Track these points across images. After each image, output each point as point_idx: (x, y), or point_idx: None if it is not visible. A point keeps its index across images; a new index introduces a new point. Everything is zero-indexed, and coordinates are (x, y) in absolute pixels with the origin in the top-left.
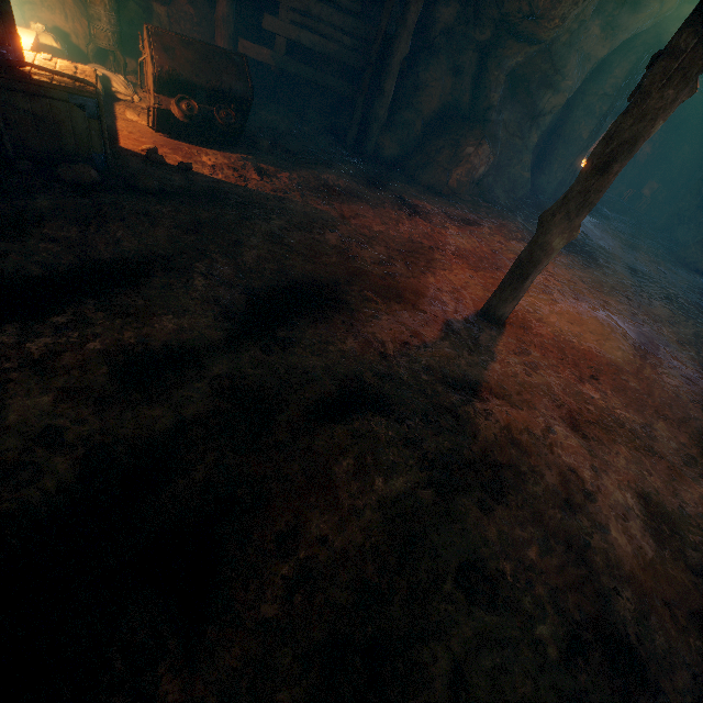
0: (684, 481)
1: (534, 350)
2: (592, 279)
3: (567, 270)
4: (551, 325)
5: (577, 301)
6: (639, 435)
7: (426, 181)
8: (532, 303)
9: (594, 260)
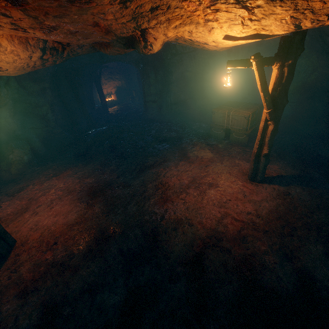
0: (78, 272)
1: (24, 255)
2: (85, 172)
3: (73, 177)
4: (43, 227)
5: (66, 197)
6: (66, 261)
7: (1, 181)
8: (37, 221)
9: (92, 158)
